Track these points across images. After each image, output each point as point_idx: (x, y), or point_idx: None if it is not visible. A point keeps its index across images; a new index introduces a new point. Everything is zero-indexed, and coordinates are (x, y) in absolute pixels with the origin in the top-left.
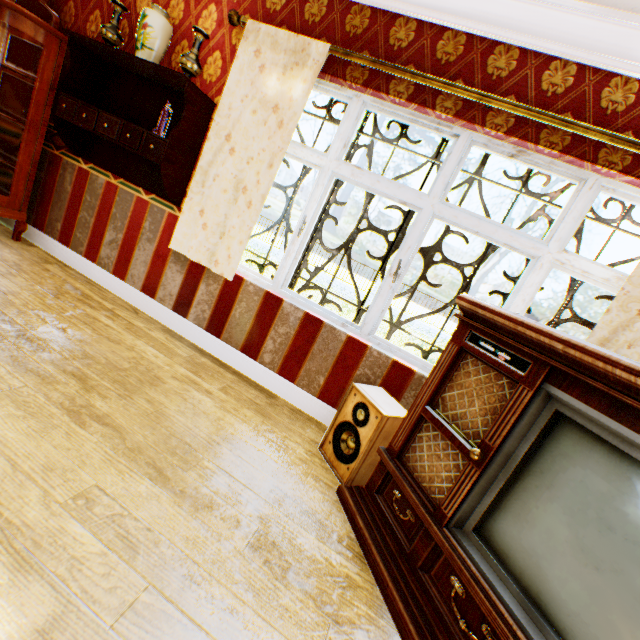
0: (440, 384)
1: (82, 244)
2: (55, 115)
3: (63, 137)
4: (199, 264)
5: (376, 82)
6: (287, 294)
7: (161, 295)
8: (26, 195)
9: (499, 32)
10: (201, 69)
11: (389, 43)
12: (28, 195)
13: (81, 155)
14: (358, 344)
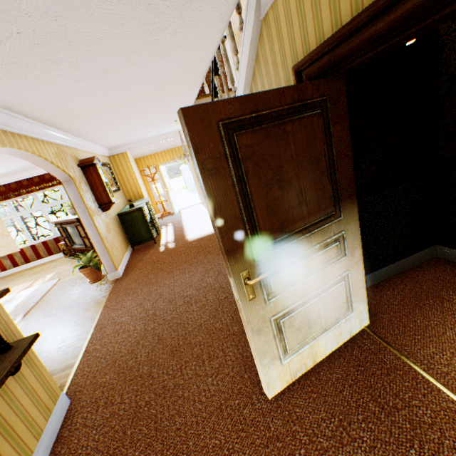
0: (61, 234)
1: None
2: None
3: None
4: (10, 254)
5: (7, 198)
6: (35, 242)
7: (9, 268)
8: None
9: (20, 179)
10: None
11: (2, 191)
12: None
13: None
14: (57, 238)
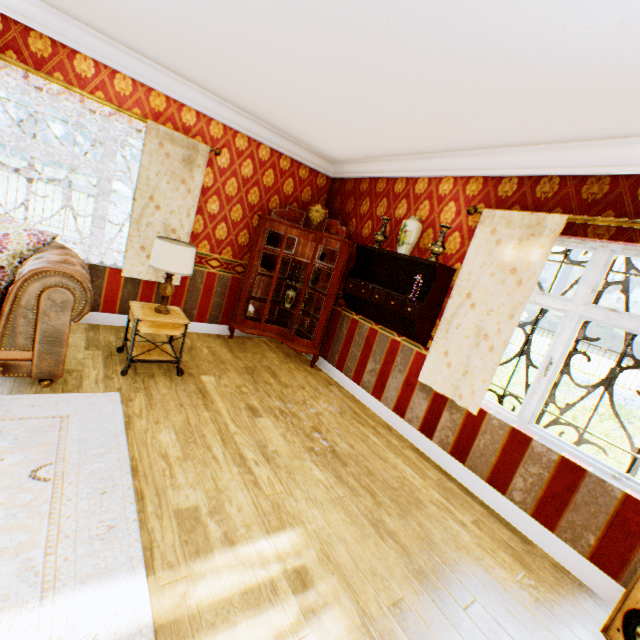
0: None
1: (350, 370)
2: (343, 291)
3: (346, 302)
4: (442, 394)
5: (625, 235)
6: (534, 431)
7: (408, 416)
8: (320, 338)
9: None
10: (444, 249)
11: (637, 200)
12: (321, 338)
13: (353, 310)
14: None
